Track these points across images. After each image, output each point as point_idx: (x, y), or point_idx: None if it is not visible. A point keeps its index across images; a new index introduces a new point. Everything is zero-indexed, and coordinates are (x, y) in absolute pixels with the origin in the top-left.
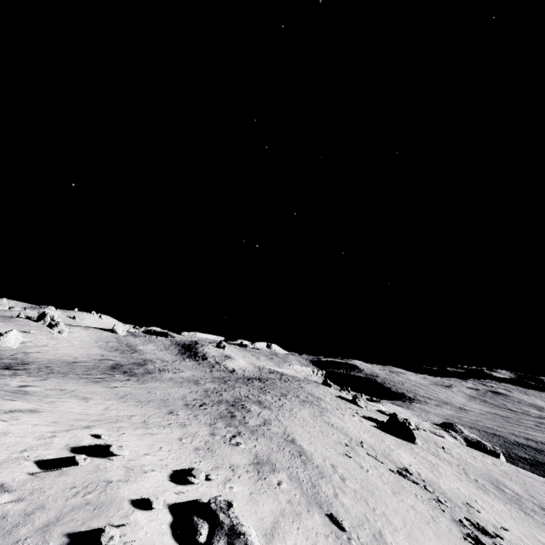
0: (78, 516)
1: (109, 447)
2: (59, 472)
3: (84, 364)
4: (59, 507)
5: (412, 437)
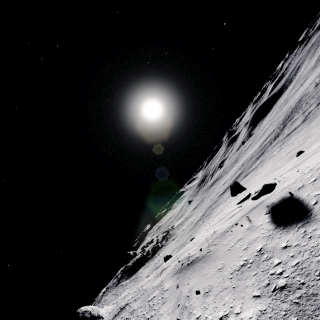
0: None
1: None
2: None
3: (303, 115)
4: None
5: None
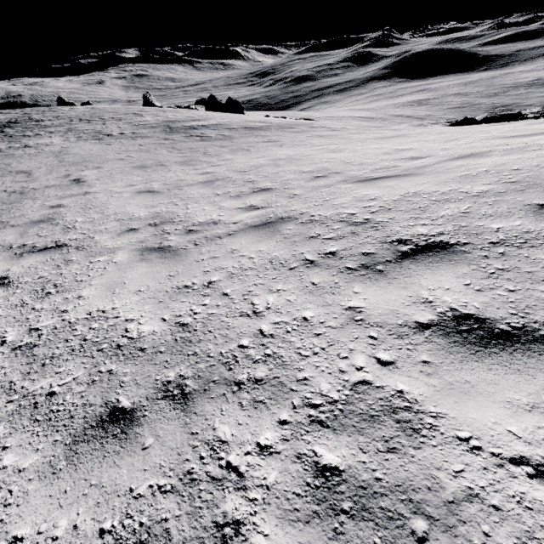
0: None
1: None
2: None
3: None
4: None
5: (242, 109)
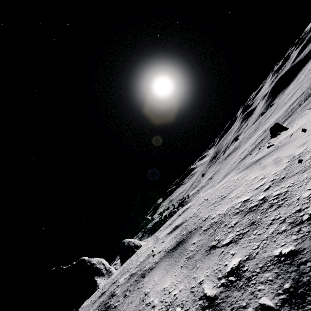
0: None
1: None
2: None
3: None
4: None
5: None
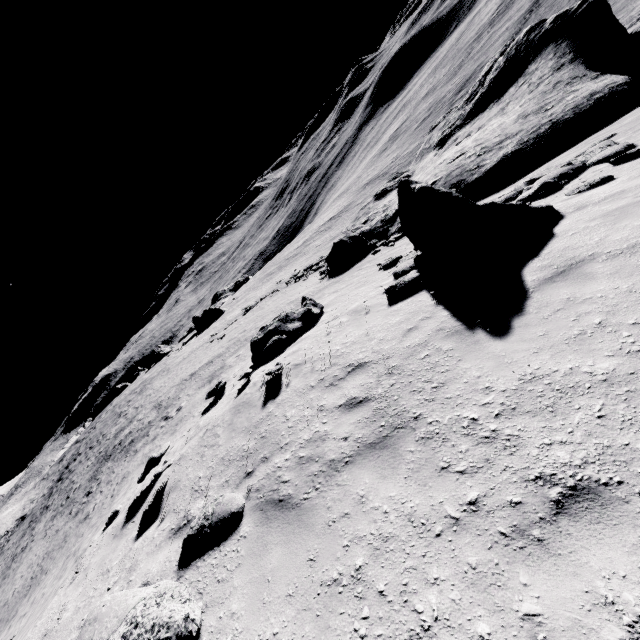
0: (244, 418)
1: (152, 460)
2: (169, 496)
3: None
4: (228, 443)
5: (219, 311)
